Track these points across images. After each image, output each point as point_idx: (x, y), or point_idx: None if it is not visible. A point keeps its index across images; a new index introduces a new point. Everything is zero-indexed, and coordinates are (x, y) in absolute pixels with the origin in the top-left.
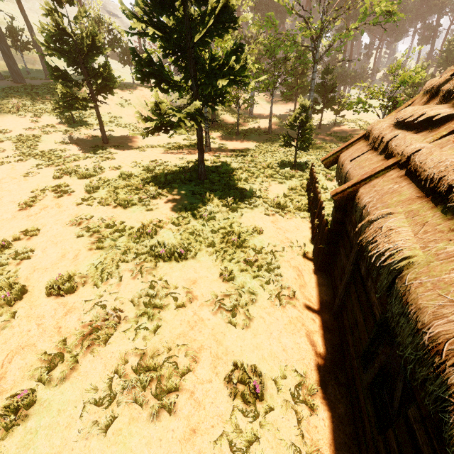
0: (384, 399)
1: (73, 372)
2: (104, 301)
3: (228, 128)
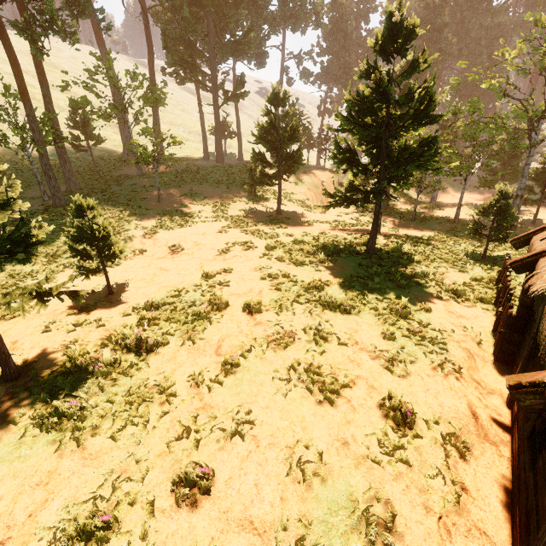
0: (542, 446)
1: (262, 358)
2: (282, 324)
3: (401, 213)
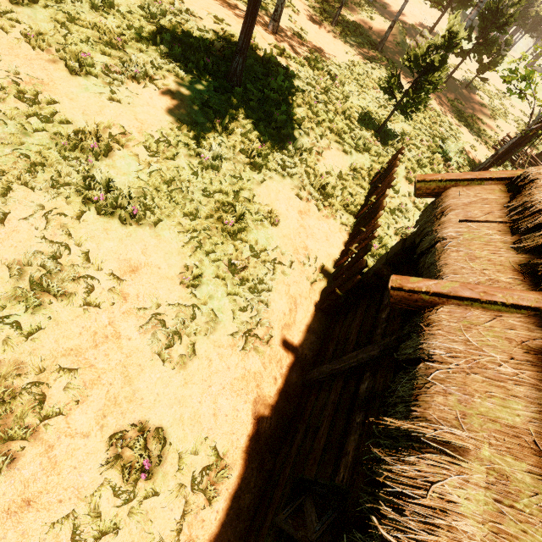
0: None
1: None
2: None
3: (325, 2)
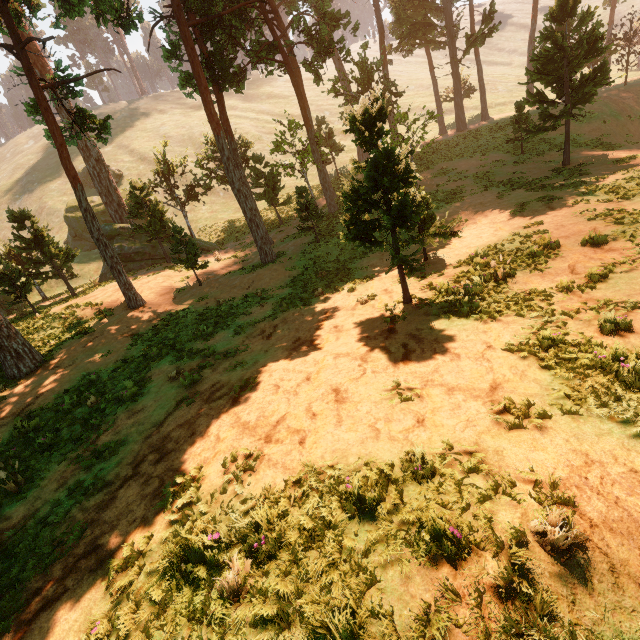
0: None
1: (632, 269)
2: None
3: None
